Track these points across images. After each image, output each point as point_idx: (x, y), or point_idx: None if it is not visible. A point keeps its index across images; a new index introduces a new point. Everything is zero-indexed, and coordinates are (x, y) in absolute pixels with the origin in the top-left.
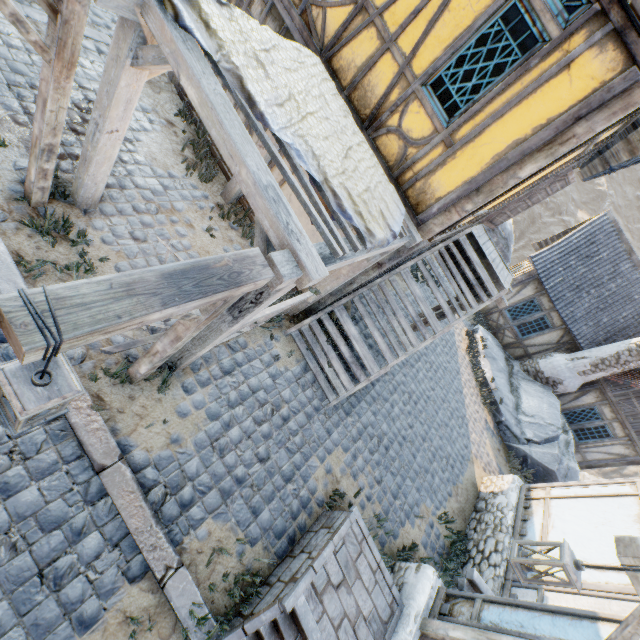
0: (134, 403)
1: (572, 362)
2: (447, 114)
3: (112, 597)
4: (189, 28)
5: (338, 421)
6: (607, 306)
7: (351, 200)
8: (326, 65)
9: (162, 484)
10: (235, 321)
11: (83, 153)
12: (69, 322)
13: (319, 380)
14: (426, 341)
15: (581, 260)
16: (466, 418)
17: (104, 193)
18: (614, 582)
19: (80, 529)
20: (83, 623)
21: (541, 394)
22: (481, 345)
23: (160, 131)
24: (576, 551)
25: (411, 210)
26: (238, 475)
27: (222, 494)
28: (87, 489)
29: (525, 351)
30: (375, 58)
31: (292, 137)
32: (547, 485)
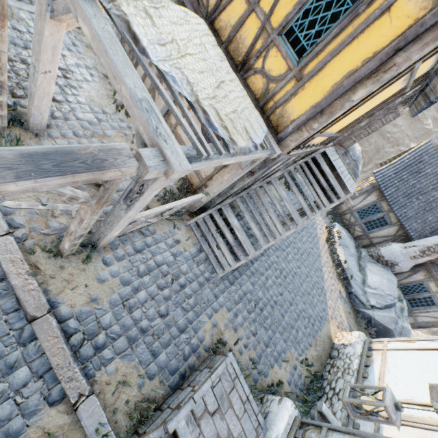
0: (63, 271)
1: (405, 249)
2: (297, 55)
3: (34, 416)
4: None
5: (224, 289)
6: (432, 208)
7: (219, 117)
8: (210, 26)
9: (81, 332)
10: (128, 208)
11: (29, 90)
12: None
13: (210, 258)
14: (290, 231)
15: (411, 175)
16: (324, 289)
17: (52, 122)
18: (436, 417)
19: (12, 364)
20: (9, 436)
21: (382, 272)
22: (337, 237)
23: (98, 82)
24: (406, 391)
25: (273, 130)
26: (142, 326)
27: (129, 340)
28: (21, 334)
29: (370, 241)
30: (244, 18)
31: (169, 67)
32: (385, 340)
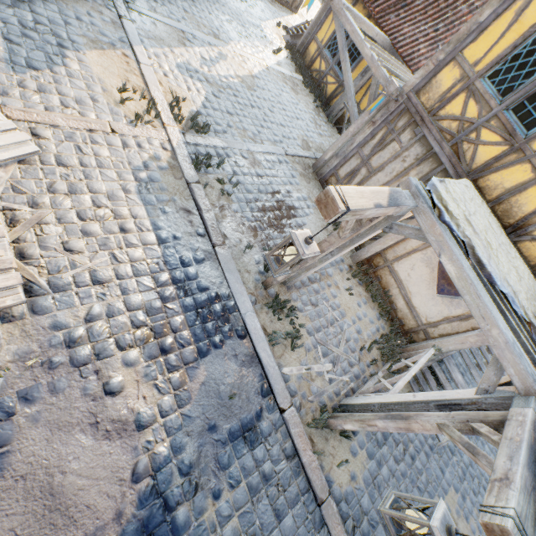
0: (328, 444)
1: None
2: None
3: None
4: (447, 222)
5: (447, 460)
6: None
7: None
8: (471, 183)
9: (350, 516)
10: None
11: None
12: (529, 535)
13: None
14: None
15: None
16: None
17: None
18: None
19: None
20: None
21: None
22: None
23: (313, 213)
24: None
25: None
26: None
27: (384, 529)
28: (314, 518)
29: None
30: (527, 185)
31: (504, 284)
32: None
